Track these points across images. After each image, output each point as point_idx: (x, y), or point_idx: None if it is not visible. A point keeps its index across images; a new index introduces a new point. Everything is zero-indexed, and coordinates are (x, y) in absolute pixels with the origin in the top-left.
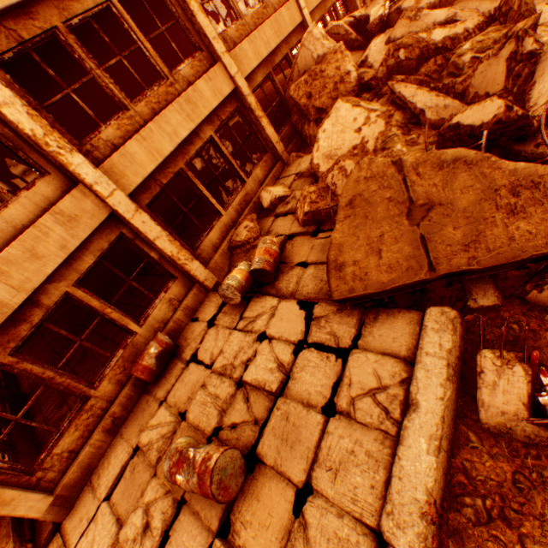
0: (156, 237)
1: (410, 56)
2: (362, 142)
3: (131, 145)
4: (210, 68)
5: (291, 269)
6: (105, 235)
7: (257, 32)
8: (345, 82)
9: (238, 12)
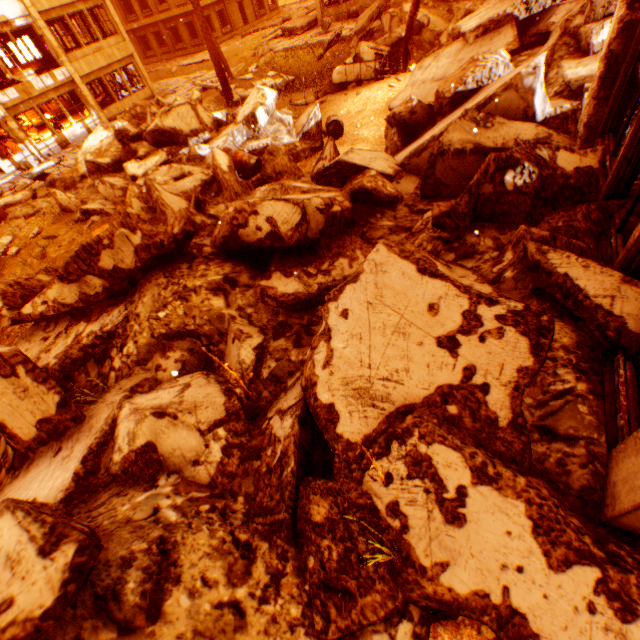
0: None
1: None
2: None
3: None
4: None
5: None
6: None
7: None
8: None
9: None
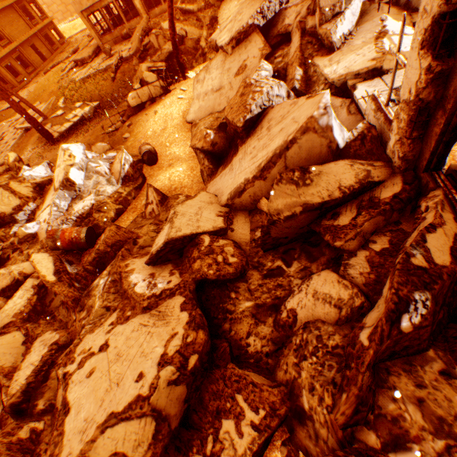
0: (135, 0)
1: None
2: None
3: None
4: None
5: None
6: None
7: None
8: None
9: None
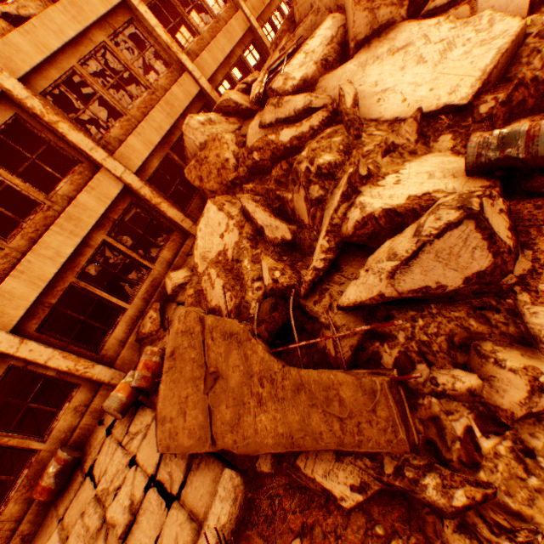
0: (48, 359)
1: (264, 157)
2: (225, 249)
3: (8, 283)
4: (94, 176)
5: None
6: None
7: (145, 122)
8: (226, 168)
9: (121, 109)
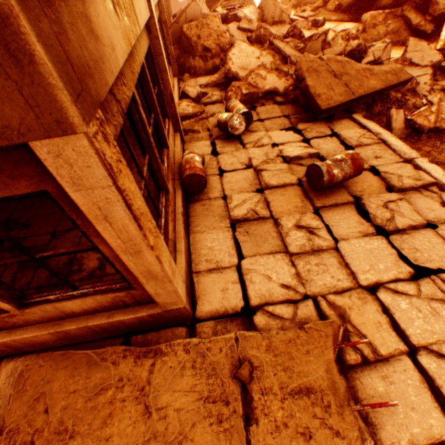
0: (167, 67)
1: (265, 34)
2: (263, 64)
3: None
4: None
5: (252, 123)
6: (146, 34)
7: None
8: (224, 37)
9: None
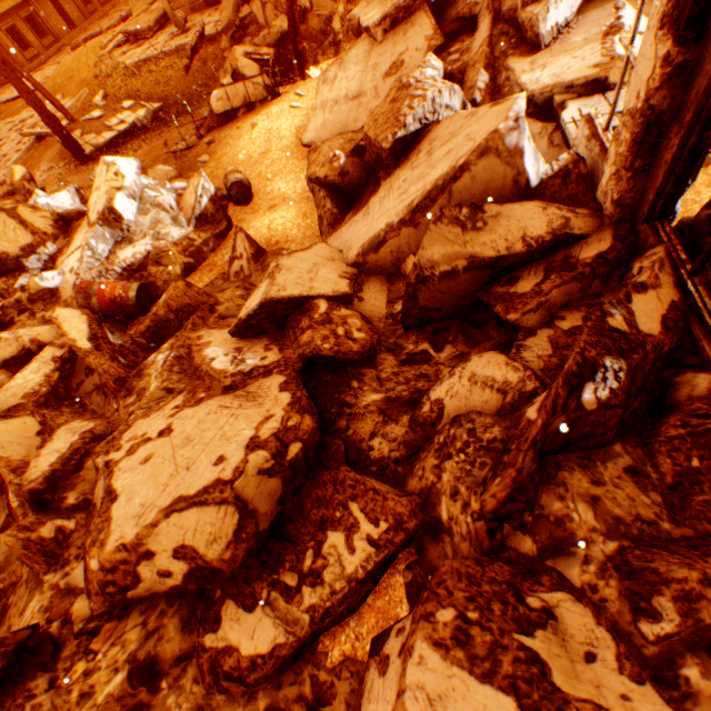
0: None
1: None
2: None
3: None
4: None
5: None
6: None
7: None
8: None
9: None
